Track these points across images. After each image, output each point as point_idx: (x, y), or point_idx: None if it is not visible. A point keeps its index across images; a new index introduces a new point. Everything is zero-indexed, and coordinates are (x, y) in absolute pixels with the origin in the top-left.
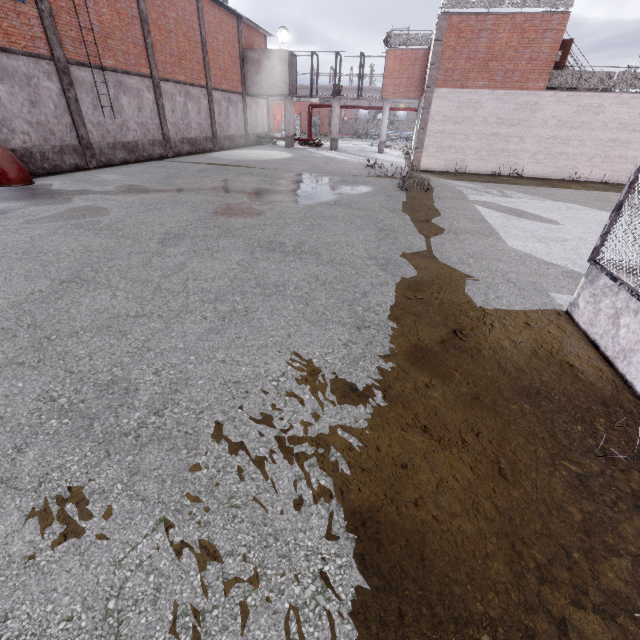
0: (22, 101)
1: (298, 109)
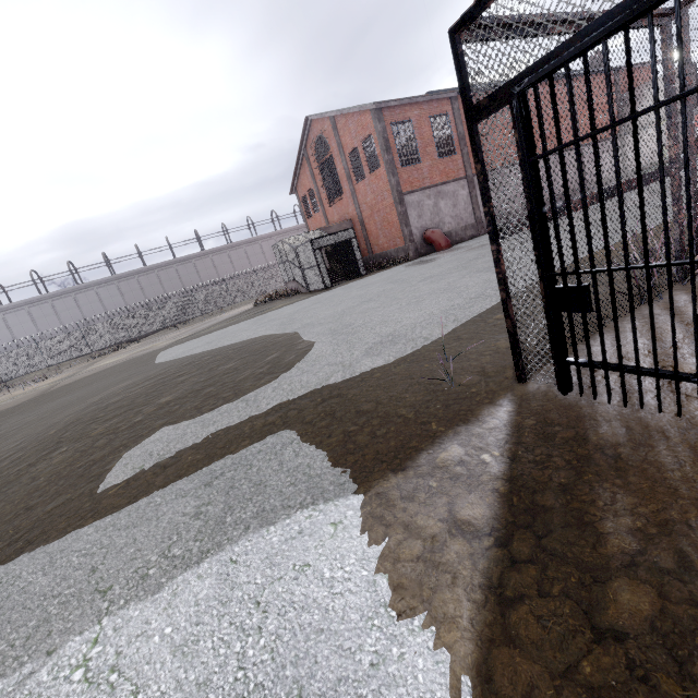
0: (449, 206)
1: None
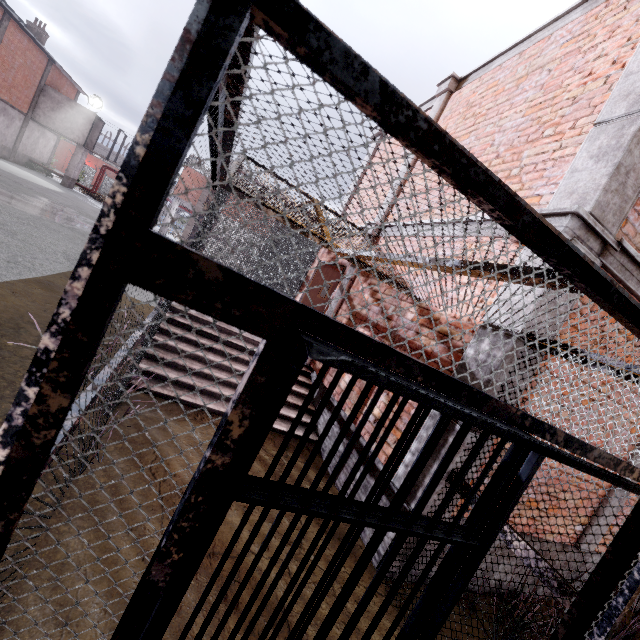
0: None
1: (100, 166)
